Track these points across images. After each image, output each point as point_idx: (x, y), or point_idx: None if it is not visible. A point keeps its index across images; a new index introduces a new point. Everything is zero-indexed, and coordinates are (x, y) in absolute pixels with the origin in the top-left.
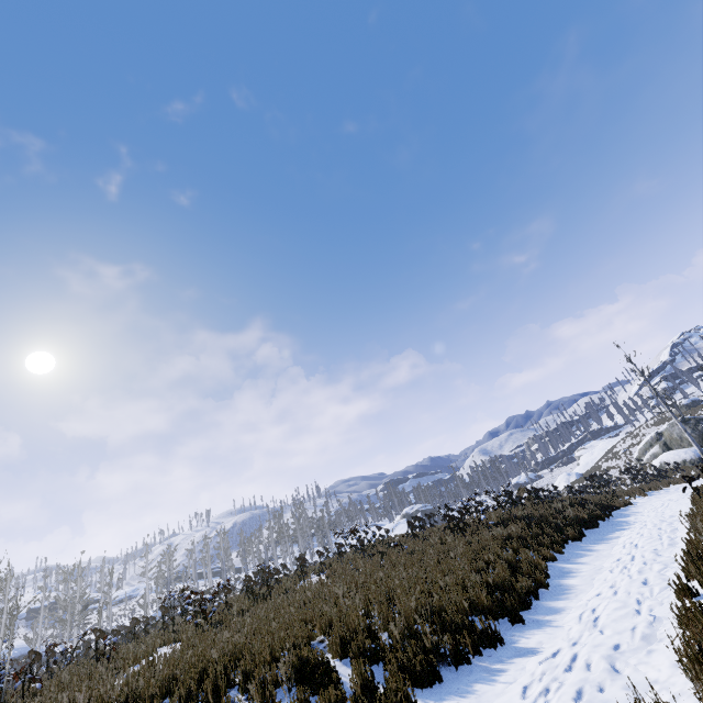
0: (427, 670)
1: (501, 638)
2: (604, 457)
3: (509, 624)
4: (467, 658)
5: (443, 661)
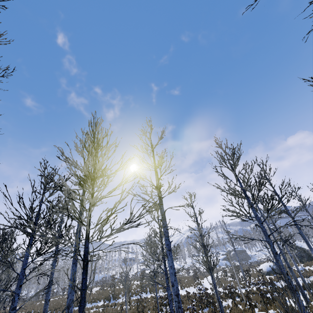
0: None
1: None
2: None
3: None
4: None
5: None
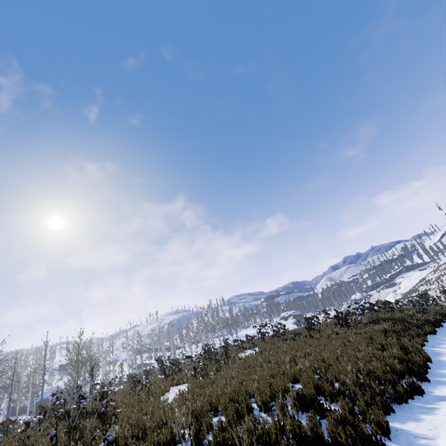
0: (384, 405)
1: (422, 390)
2: (419, 283)
3: (418, 382)
4: (405, 400)
5: (390, 401)
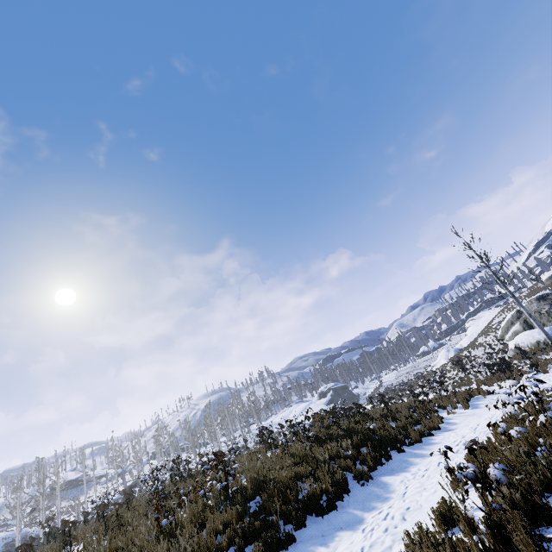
0: None
1: None
2: (485, 329)
3: None
4: None
5: None
